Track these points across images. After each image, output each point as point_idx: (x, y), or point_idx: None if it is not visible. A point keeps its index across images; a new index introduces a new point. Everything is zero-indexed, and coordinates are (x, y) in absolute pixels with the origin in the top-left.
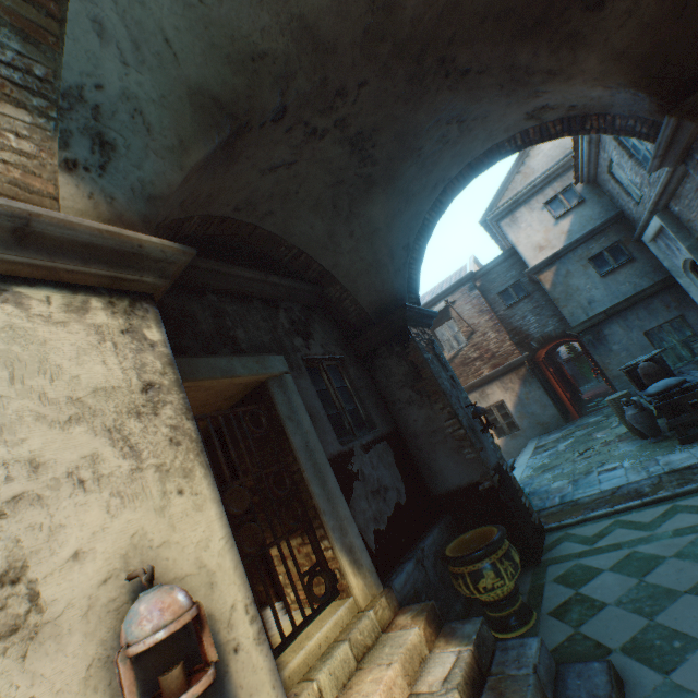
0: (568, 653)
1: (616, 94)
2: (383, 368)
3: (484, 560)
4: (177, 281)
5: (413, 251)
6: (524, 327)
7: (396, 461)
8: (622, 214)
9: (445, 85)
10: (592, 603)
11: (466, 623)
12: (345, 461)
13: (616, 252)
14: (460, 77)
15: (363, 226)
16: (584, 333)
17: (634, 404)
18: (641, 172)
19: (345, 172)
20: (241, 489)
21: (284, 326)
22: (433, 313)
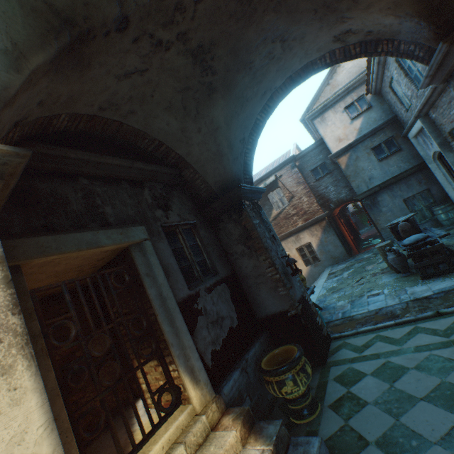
0: (340, 442)
1: (404, 22)
2: (224, 229)
3: (287, 373)
4: (50, 169)
5: (248, 143)
6: (326, 194)
7: (232, 297)
8: (396, 117)
9: (270, 7)
10: (358, 401)
11: (270, 424)
12: (192, 302)
13: (390, 144)
14: (282, 1)
15: (208, 124)
16: (364, 199)
17: (394, 251)
18: (412, 88)
19: (190, 80)
20: (103, 335)
21: (147, 201)
22: (262, 189)
